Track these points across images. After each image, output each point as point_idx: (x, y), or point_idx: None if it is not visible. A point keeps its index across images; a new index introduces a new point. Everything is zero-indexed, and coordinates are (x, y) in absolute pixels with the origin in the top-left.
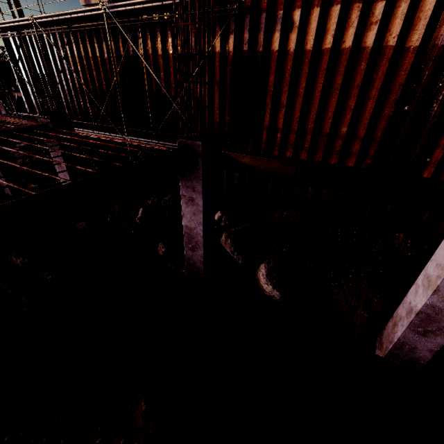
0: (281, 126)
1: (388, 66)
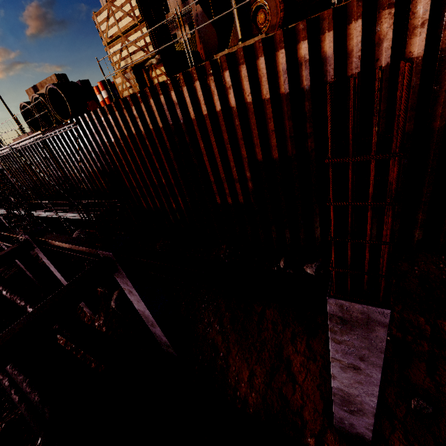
0: (135, 185)
1: (158, 140)
